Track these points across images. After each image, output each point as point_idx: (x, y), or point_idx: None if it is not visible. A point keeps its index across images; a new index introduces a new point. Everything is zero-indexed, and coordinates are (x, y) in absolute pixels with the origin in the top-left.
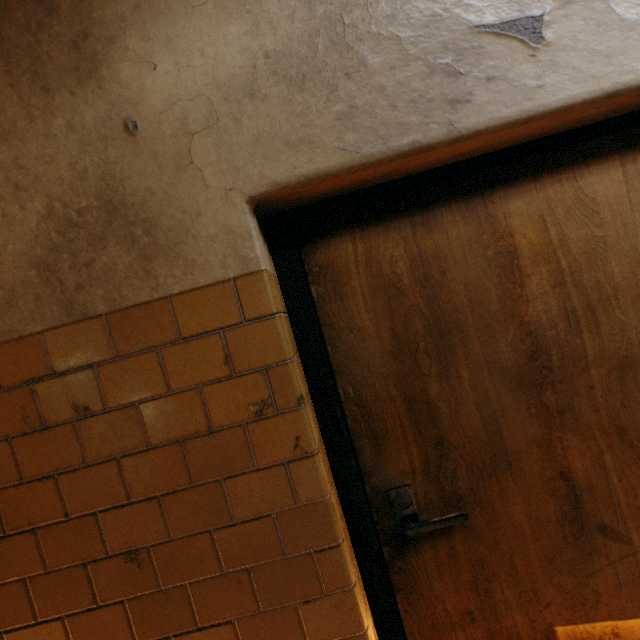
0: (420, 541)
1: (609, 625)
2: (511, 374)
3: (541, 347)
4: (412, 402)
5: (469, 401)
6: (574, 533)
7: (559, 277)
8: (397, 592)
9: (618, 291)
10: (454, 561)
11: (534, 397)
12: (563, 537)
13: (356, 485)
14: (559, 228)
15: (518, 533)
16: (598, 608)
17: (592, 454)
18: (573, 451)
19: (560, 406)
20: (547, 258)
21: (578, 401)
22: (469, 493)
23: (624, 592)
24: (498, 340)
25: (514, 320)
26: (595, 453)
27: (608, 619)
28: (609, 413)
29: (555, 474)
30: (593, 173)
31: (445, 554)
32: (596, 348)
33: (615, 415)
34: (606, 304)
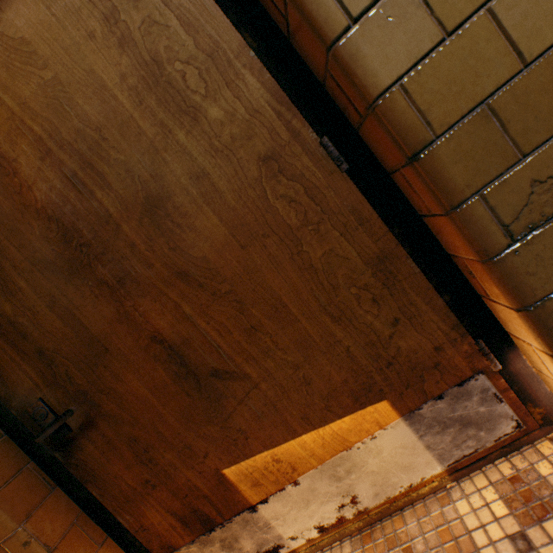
0: (78, 439)
1: (268, 455)
2: (60, 266)
3: (69, 227)
4: (1, 328)
5: (42, 307)
6: (195, 387)
7: (42, 146)
8: (86, 483)
9: (103, 130)
10: (113, 445)
11: (91, 278)
12: (187, 394)
13: (6, 413)
14: (12, 92)
15: (149, 405)
16: (251, 444)
17: (171, 309)
18: (153, 314)
19: (117, 276)
20: (21, 132)
21: (130, 264)
22: (90, 386)
23: (266, 422)
24: (30, 239)
25: (31, 212)
26: (173, 307)
27: (265, 450)
28: (164, 263)
29: (149, 341)
30: (5, 8)
31: (103, 442)
32: (116, 203)
33: (170, 262)
34: (100, 151)
